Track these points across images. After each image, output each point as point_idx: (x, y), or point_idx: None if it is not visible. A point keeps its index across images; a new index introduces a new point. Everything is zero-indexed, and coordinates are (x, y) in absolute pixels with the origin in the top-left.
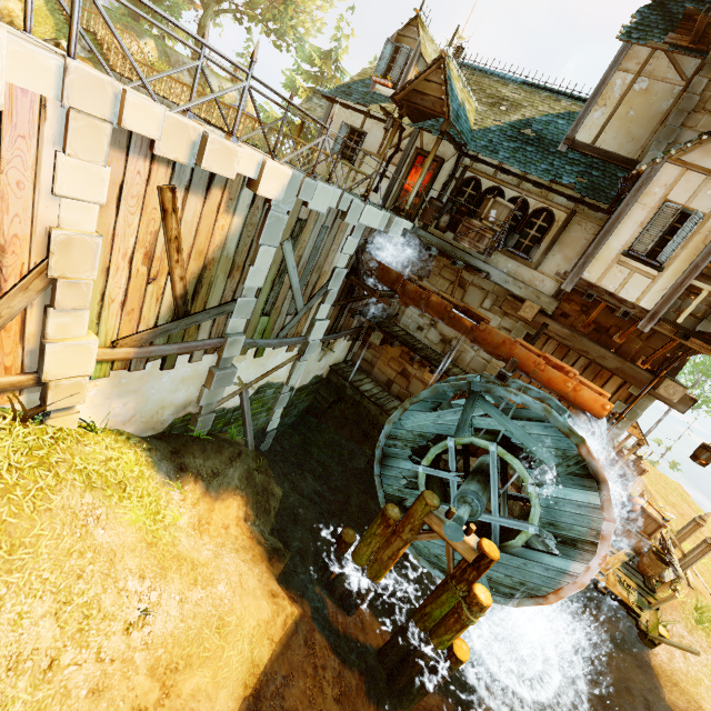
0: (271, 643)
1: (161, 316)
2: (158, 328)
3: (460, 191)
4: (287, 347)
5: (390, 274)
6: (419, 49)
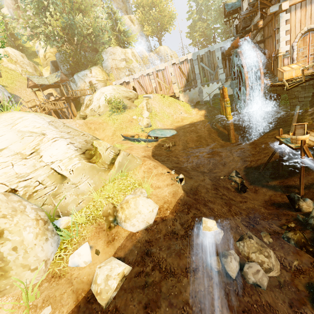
0: (197, 121)
1: (185, 83)
2: (185, 85)
3: None
4: (216, 83)
5: (225, 52)
6: None
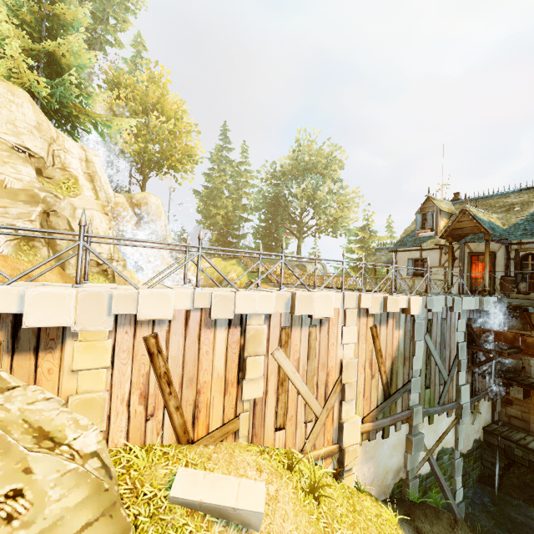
0: None
1: (378, 398)
2: (378, 407)
3: (522, 265)
4: (446, 412)
5: (505, 336)
6: (438, 209)
